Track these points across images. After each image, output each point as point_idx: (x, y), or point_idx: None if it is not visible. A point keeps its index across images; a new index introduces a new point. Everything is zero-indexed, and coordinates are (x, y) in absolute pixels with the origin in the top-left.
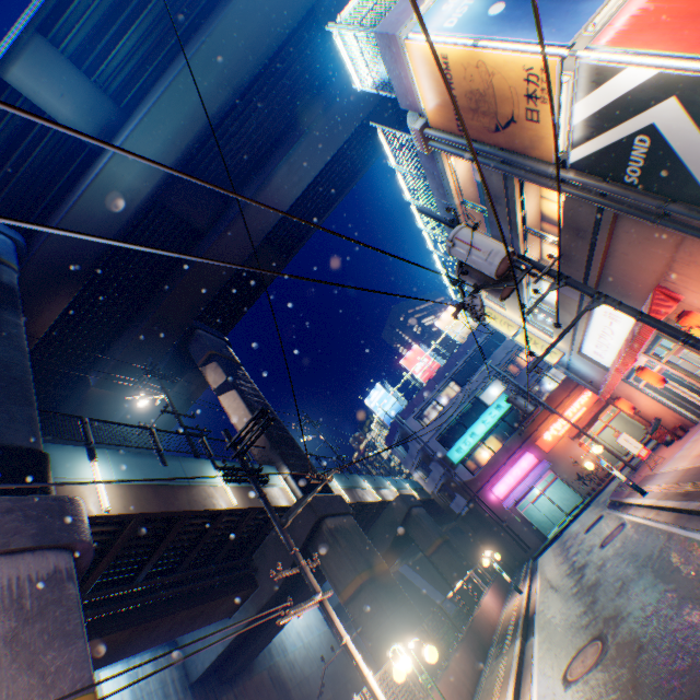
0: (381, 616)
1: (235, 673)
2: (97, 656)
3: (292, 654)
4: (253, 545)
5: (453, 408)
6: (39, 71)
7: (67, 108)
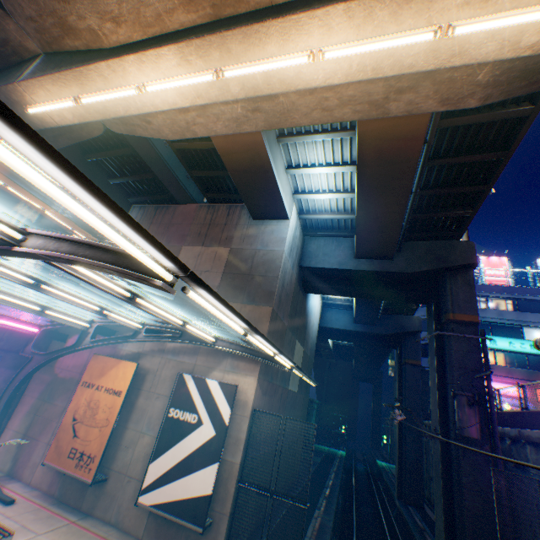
0: (476, 349)
1: (310, 288)
2: (379, 177)
3: (311, 317)
4: (413, 235)
5: (495, 315)
6: None
7: None
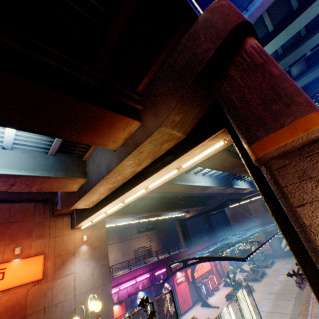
0: None
1: None
2: None
3: None
4: None
5: None
6: (297, 66)
7: (295, 72)
